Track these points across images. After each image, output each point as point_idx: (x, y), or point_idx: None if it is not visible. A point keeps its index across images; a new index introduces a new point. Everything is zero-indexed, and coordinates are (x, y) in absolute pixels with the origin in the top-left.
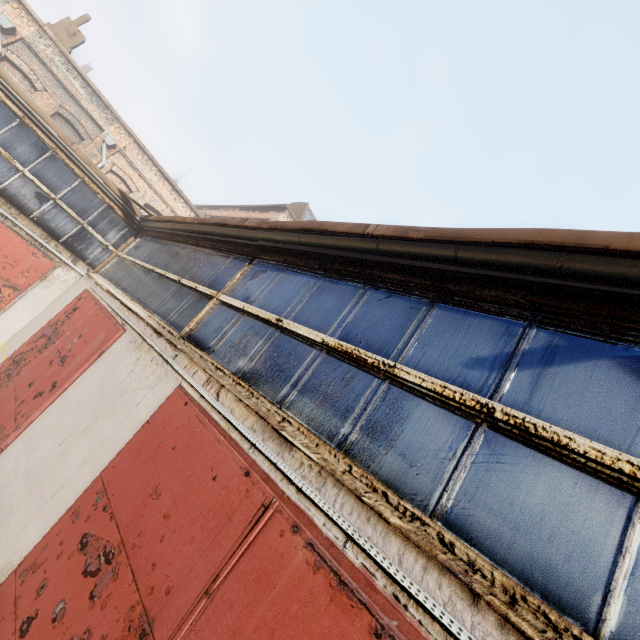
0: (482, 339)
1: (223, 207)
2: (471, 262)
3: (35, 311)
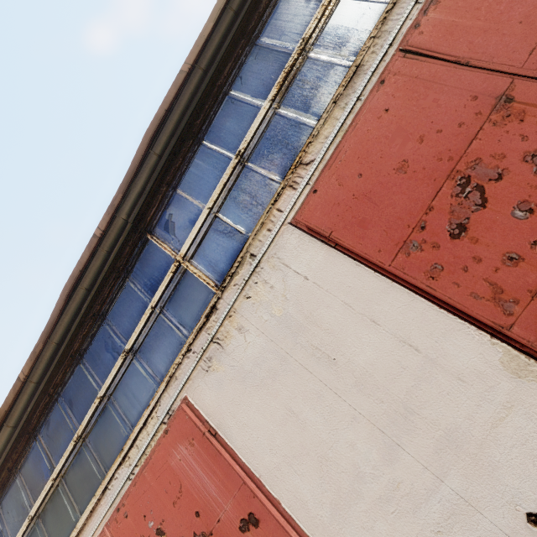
0: (294, 0)
1: None
2: (241, 4)
3: None
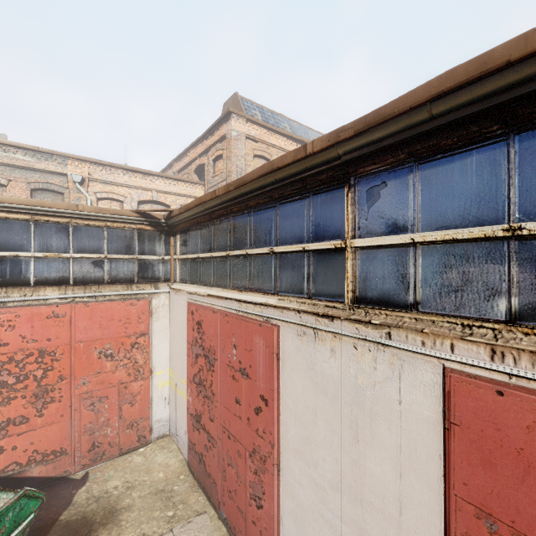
0: None
1: (180, 156)
2: None
3: (166, 337)
